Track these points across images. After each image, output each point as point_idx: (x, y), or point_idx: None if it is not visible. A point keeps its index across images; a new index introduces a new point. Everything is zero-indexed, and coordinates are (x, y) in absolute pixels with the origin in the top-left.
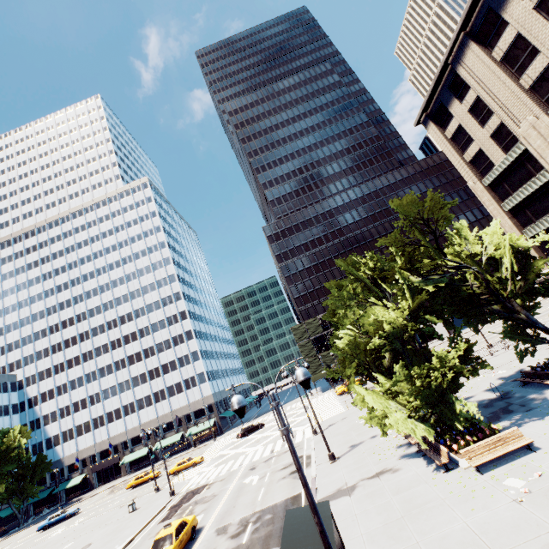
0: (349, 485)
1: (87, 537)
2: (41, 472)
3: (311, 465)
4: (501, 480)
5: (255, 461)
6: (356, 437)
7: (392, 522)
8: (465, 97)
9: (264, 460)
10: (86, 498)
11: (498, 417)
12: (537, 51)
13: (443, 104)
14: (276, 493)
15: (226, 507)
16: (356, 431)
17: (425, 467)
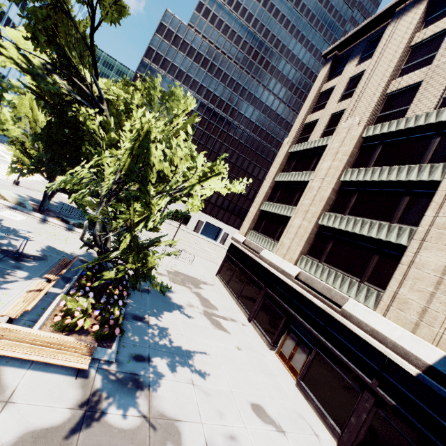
0: None
1: None
2: None
3: None
4: None
5: None
6: None
7: None
8: (363, 63)
9: None
10: None
11: None
12: (431, 63)
13: (351, 55)
14: None
15: None
16: None
17: None
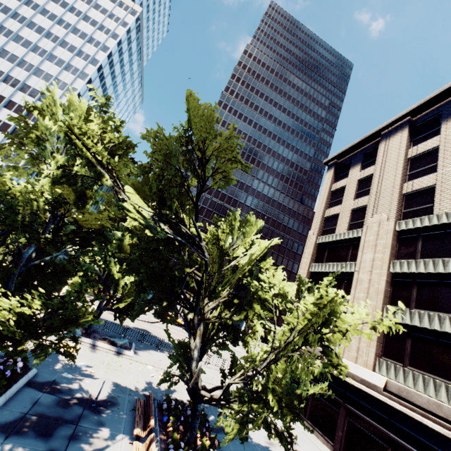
0: None
1: None
2: None
3: None
4: None
5: None
6: None
7: None
8: (366, 168)
9: None
10: None
11: (23, 430)
12: (435, 170)
13: (351, 163)
14: None
15: None
16: None
17: None
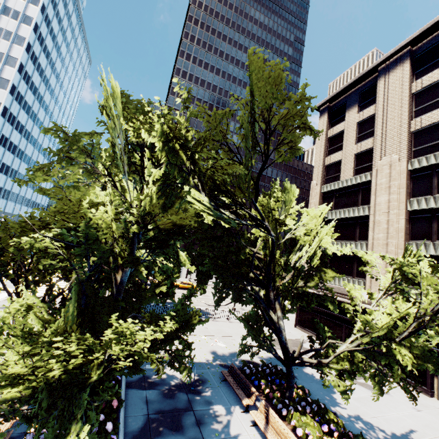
0: None
1: None
2: None
3: None
4: None
5: None
6: None
7: None
8: (365, 109)
9: None
10: None
11: (158, 430)
12: None
13: (346, 105)
14: None
15: None
16: None
17: None
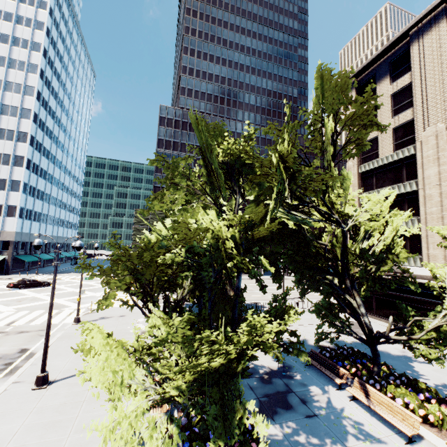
0: None
1: None
2: None
3: (9, 378)
4: None
5: None
6: None
7: None
8: (398, 79)
9: None
10: None
11: (273, 410)
12: None
13: (376, 77)
14: None
15: None
16: None
17: None
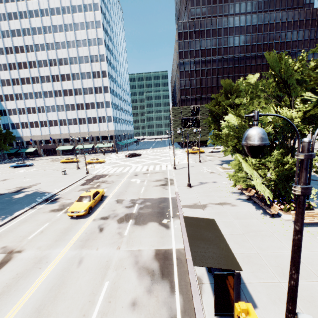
0: (202, 203)
1: (38, 179)
2: (9, 139)
3: (174, 185)
4: (315, 235)
5: (137, 171)
6: (202, 178)
7: (236, 235)
8: None
9: (143, 173)
10: (37, 160)
11: None
12: None
13: None
14: (152, 193)
15: (121, 190)
16: (202, 176)
17: (254, 209)
